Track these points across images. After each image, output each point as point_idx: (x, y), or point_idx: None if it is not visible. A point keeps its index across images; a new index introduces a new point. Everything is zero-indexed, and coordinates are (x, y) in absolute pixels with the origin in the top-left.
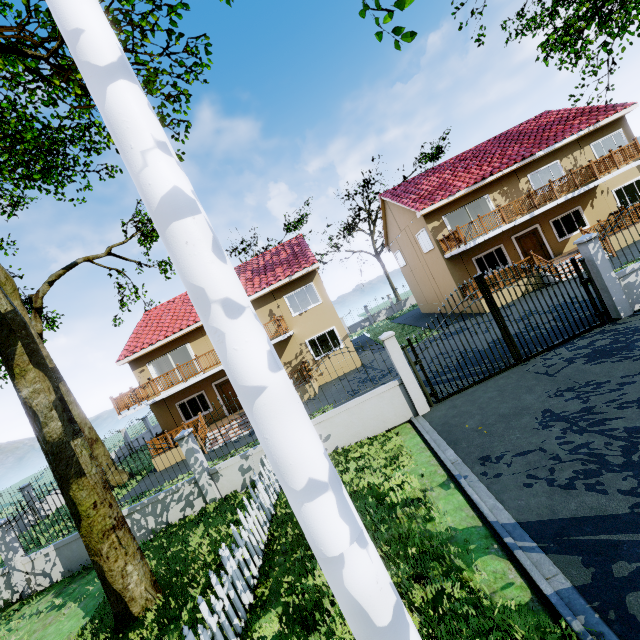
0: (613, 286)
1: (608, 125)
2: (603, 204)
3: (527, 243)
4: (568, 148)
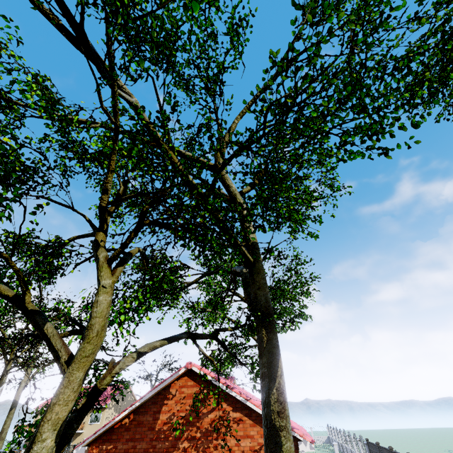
0: None
1: None
2: None
3: None
4: None
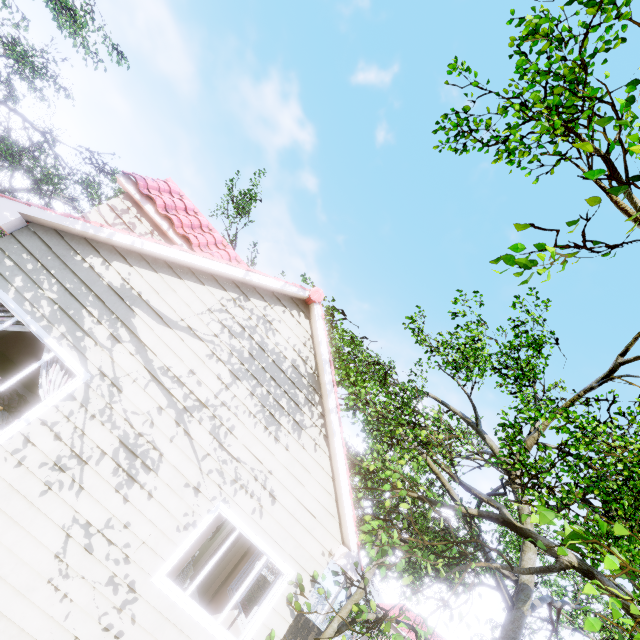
0: None
1: None
2: None
3: None
4: None
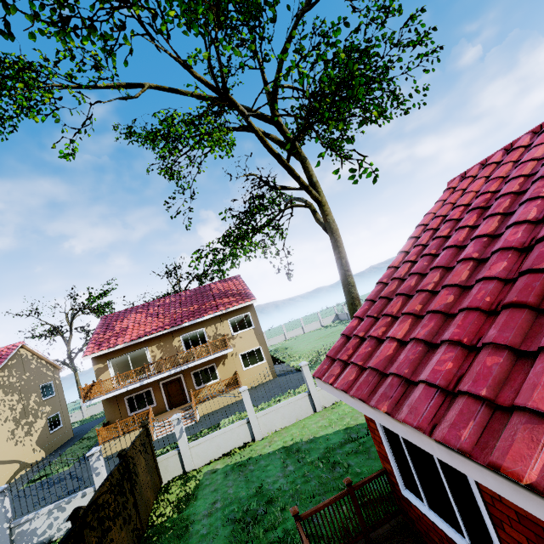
0: (3, 536)
1: (242, 308)
2: (232, 363)
3: (172, 388)
4: (213, 320)
